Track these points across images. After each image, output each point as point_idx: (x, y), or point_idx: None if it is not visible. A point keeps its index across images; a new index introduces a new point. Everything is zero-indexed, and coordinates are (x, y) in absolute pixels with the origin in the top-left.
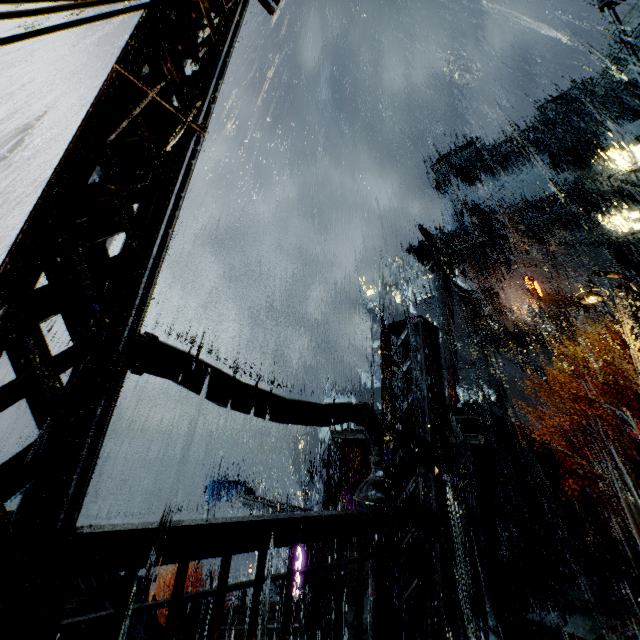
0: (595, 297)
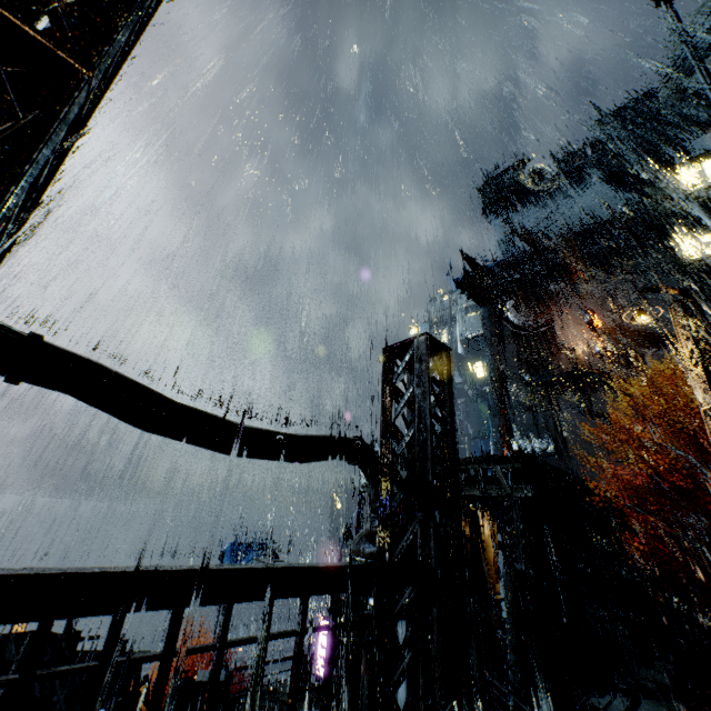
0: (647, 316)
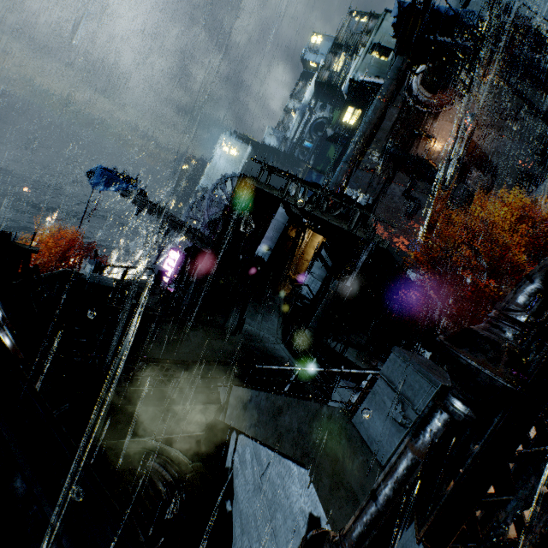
0: None
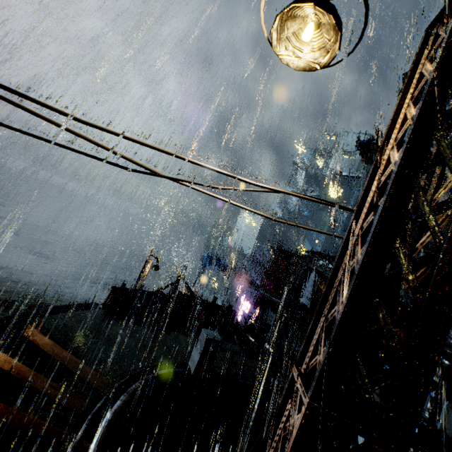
0: None
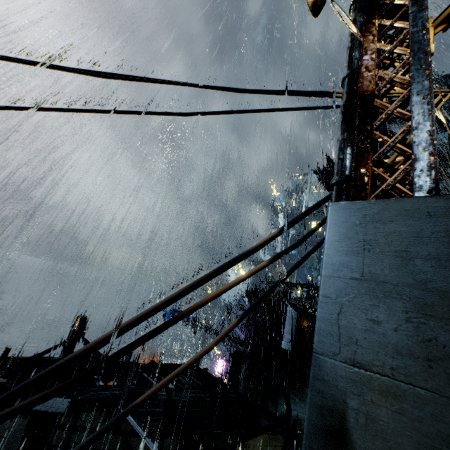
0: None
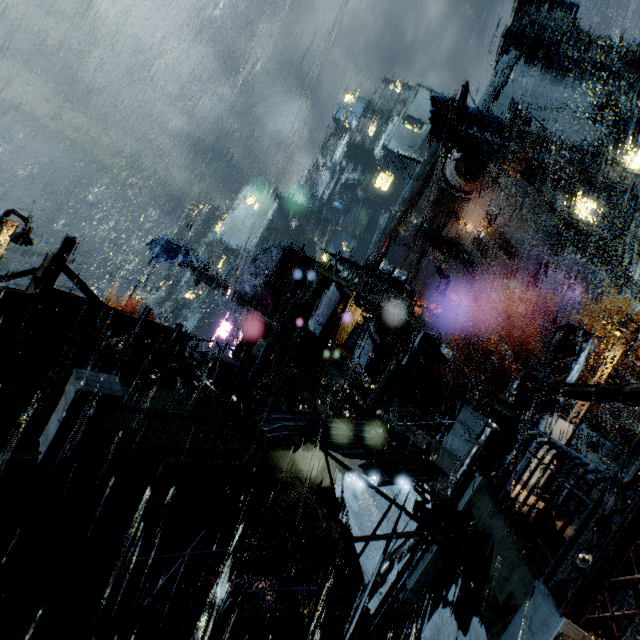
0: (618, 332)
